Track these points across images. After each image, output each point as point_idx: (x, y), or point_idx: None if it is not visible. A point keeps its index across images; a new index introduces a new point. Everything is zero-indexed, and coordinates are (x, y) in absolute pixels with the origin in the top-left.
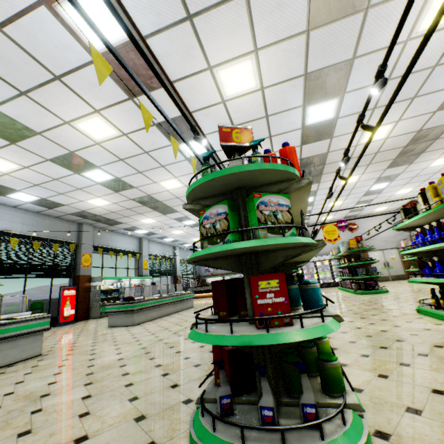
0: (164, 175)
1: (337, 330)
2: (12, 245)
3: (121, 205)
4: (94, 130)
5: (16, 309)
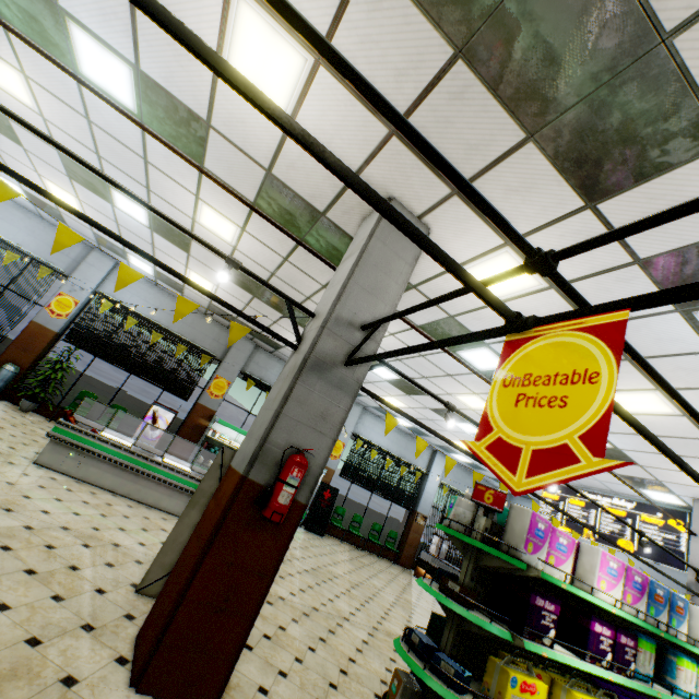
0: (181, 194)
1: None
2: (127, 325)
3: (229, 291)
4: (8, 83)
5: (92, 400)
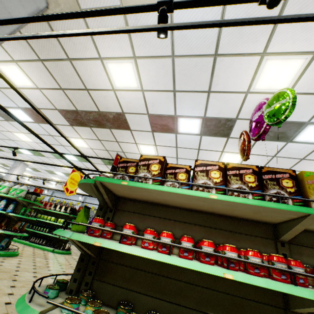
0: None
1: (28, 246)
2: None
3: None
4: None
5: None
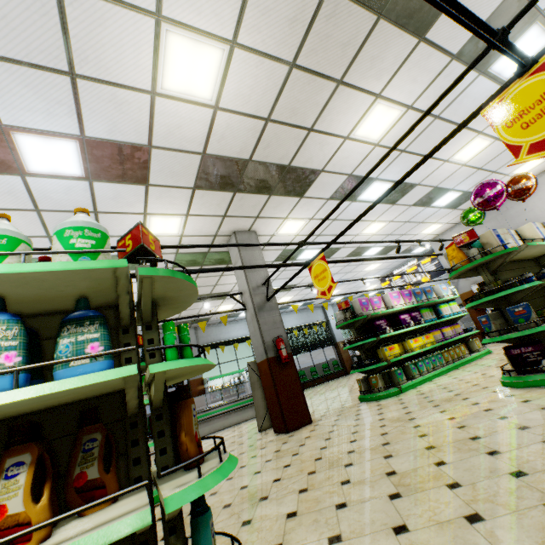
0: None
1: None
2: None
3: None
4: None
5: None
